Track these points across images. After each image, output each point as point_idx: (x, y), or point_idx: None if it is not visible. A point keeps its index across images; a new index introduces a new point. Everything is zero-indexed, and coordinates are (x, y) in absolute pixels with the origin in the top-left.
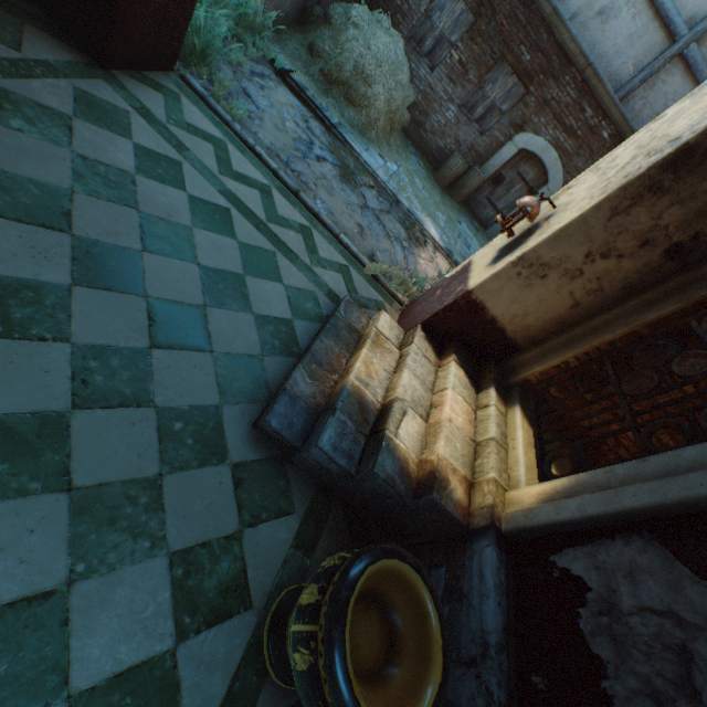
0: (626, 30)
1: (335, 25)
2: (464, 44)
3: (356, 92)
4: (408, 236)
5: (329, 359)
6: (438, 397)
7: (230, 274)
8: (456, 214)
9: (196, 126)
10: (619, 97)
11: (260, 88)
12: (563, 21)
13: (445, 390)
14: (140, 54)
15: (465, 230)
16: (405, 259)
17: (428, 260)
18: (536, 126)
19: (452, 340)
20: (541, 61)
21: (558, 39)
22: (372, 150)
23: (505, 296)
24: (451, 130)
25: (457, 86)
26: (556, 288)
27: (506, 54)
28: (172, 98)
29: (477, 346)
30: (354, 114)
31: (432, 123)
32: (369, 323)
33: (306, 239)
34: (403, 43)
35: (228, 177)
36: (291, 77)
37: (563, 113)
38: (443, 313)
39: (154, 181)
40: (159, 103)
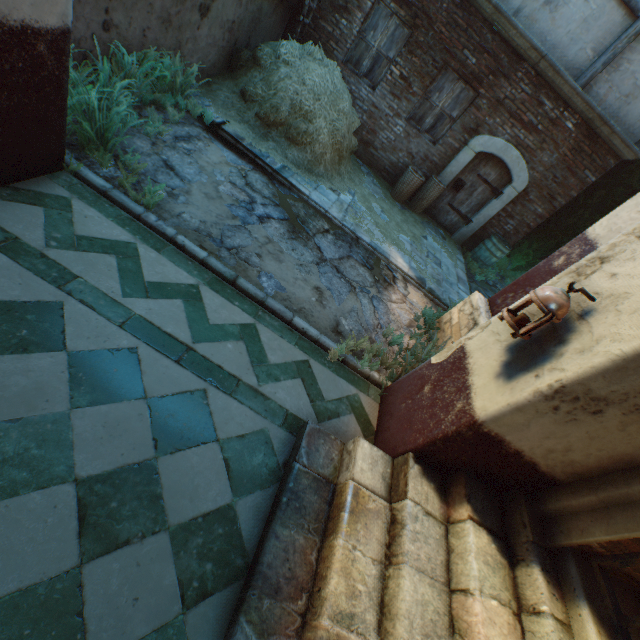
0: (580, 14)
1: (265, 66)
2: (403, 58)
3: (296, 130)
4: (374, 279)
5: (290, 568)
6: (459, 606)
7: (131, 469)
8: (420, 229)
9: (91, 236)
10: (580, 85)
11: (185, 154)
12: (508, 17)
13: (470, 597)
14: (2, 167)
15: (432, 244)
16: (375, 310)
17: (400, 300)
18: (491, 127)
19: (458, 469)
20: (488, 61)
21: (504, 36)
22: (323, 186)
23: (534, 430)
24: (401, 144)
25: (402, 100)
26: (618, 425)
27: (449, 61)
28: (58, 207)
29: (495, 476)
30: (297, 152)
31: (381, 140)
32: (343, 455)
33: (250, 344)
34: (340, 70)
35: (136, 296)
36: (223, 130)
37: (520, 109)
38: (442, 442)
39: (9, 355)
40: (36, 221)
